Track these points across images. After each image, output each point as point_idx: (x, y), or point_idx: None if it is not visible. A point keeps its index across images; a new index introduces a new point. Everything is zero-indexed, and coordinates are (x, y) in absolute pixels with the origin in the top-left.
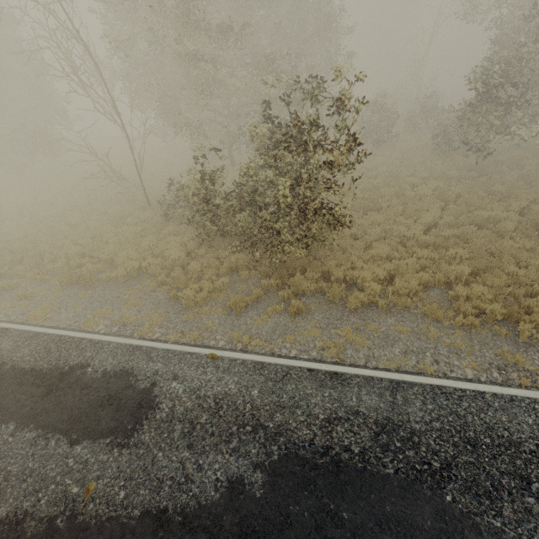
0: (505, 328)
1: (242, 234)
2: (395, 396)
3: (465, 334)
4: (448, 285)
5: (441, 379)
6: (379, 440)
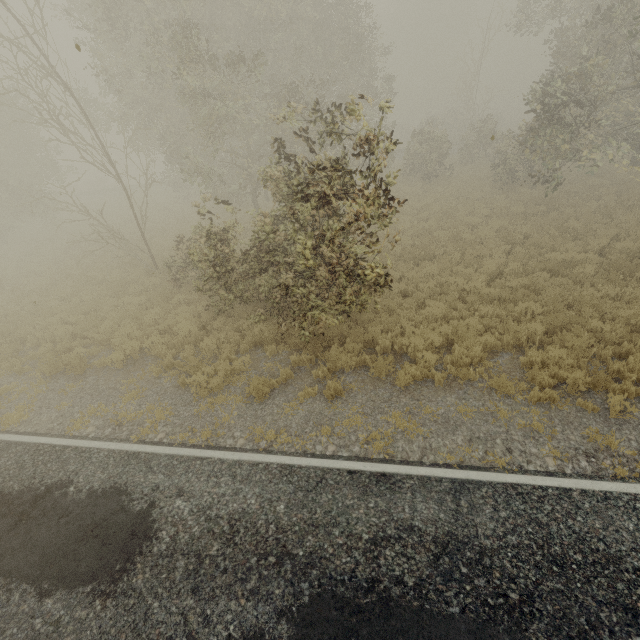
0: (592, 400)
1: (266, 300)
2: (458, 501)
3: (543, 412)
4: (519, 349)
5: (516, 474)
6: (439, 566)
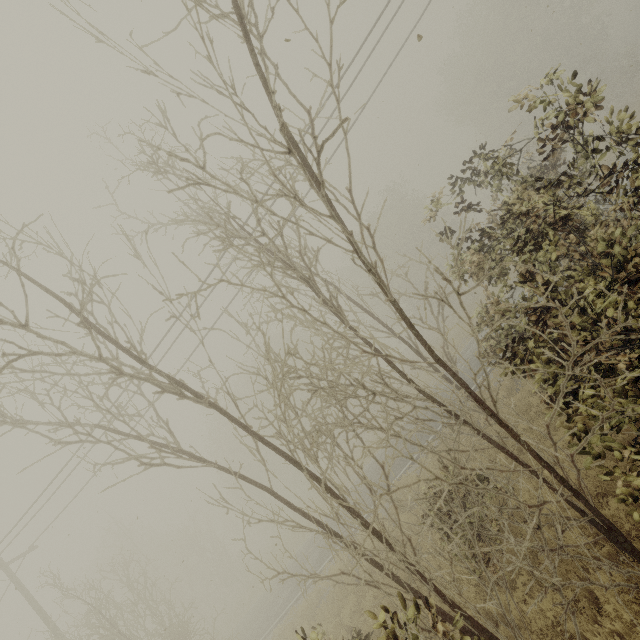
0: None
1: None
2: None
3: None
4: None
5: None
6: None
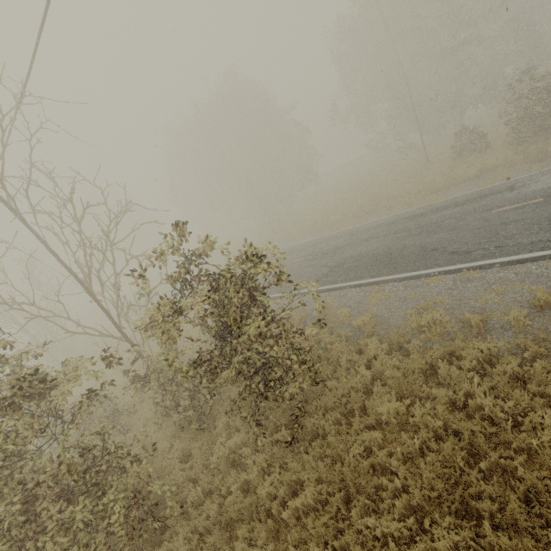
0: None
1: None
2: None
3: None
4: None
5: None
6: None
